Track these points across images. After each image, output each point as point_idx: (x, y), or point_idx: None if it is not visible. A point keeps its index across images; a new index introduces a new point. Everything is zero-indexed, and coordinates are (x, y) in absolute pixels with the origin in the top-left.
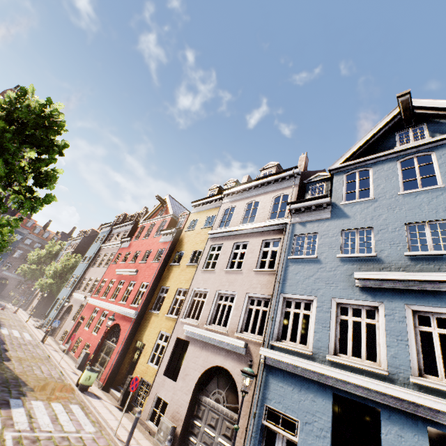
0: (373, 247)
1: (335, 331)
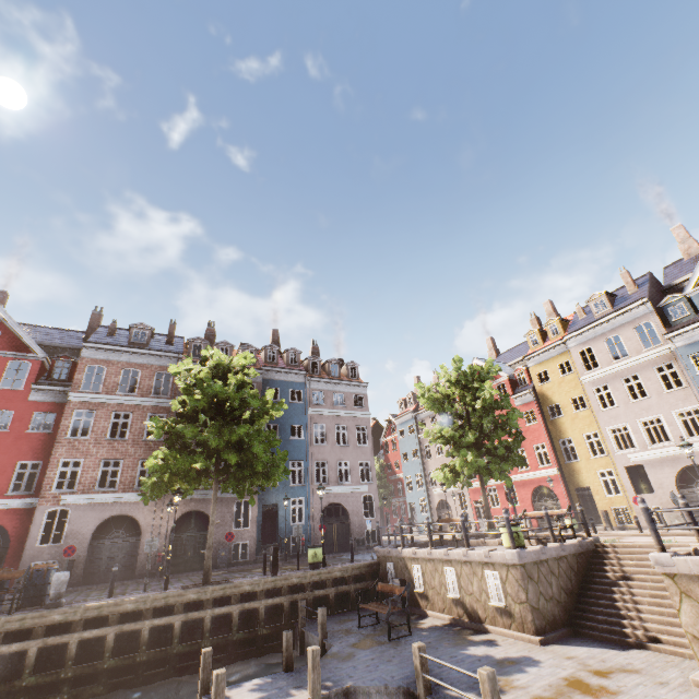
0: None
1: None
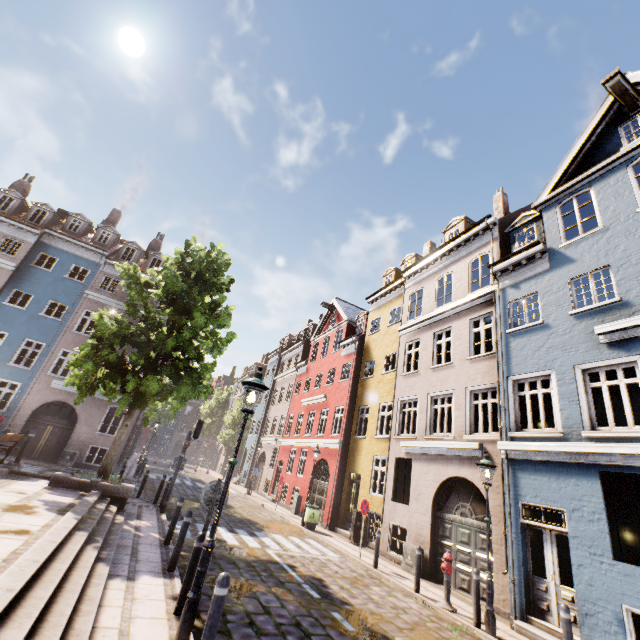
0: (616, 289)
1: (587, 403)
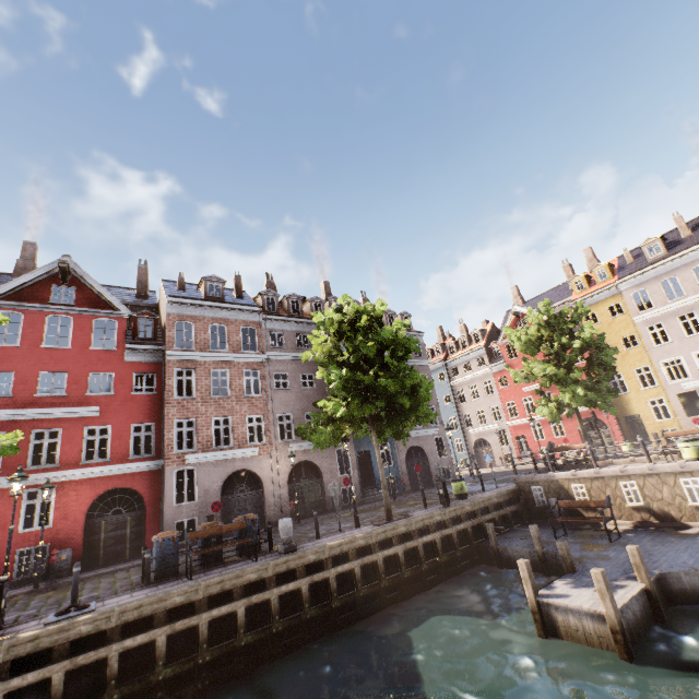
0: None
1: None
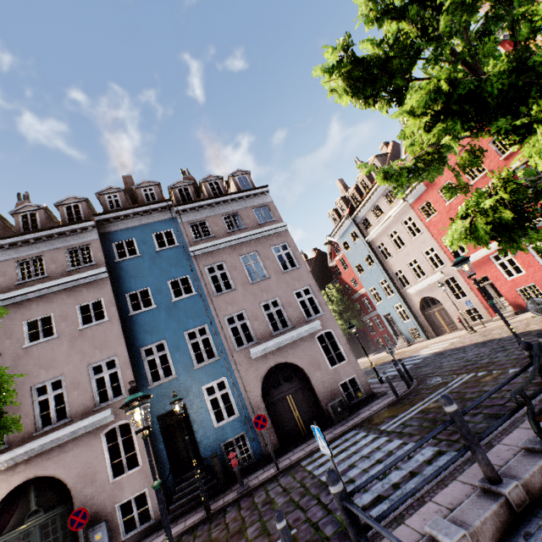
0: None
1: None
